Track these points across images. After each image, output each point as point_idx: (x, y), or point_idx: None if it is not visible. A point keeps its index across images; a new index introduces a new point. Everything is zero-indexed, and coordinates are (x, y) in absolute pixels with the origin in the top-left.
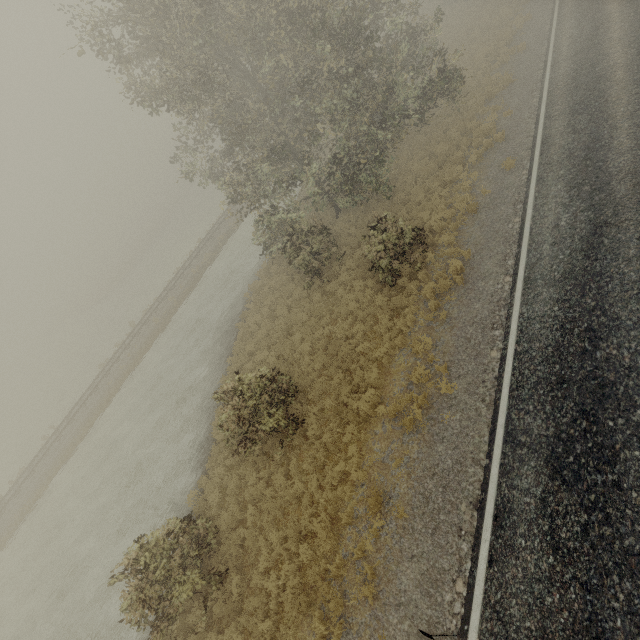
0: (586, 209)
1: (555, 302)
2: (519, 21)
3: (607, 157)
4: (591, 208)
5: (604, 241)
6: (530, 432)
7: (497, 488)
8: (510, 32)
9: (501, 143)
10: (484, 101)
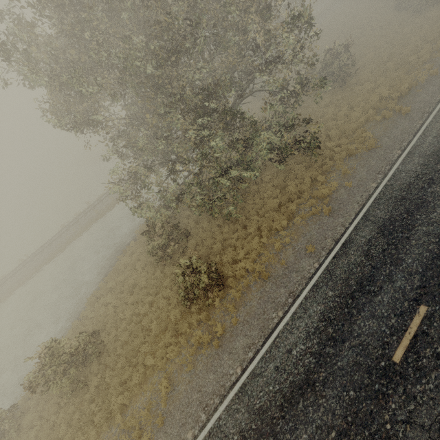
0: (314, 354)
1: (239, 431)
2: (422, 76)
3: (363, 309)
4: (317, 357)
5: (299, 403)
6: None
7: None
8: (409, 85)
9: (325, 215)
10: (346, 154)
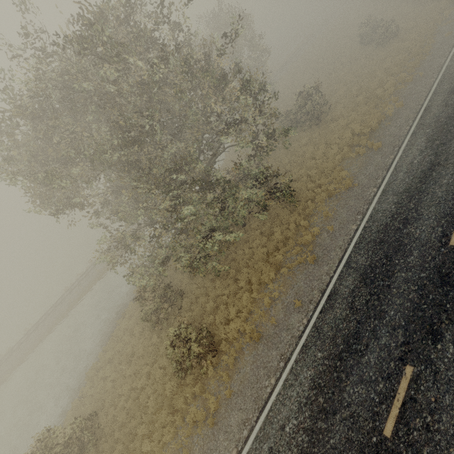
0: (307, 430)
1: None
2: (389, 110)
3: (351, 373)
4: (310, 433)
5: None
6: None
7: None
8: (377, 120)
9: (311, 263)
10: (327, 195)
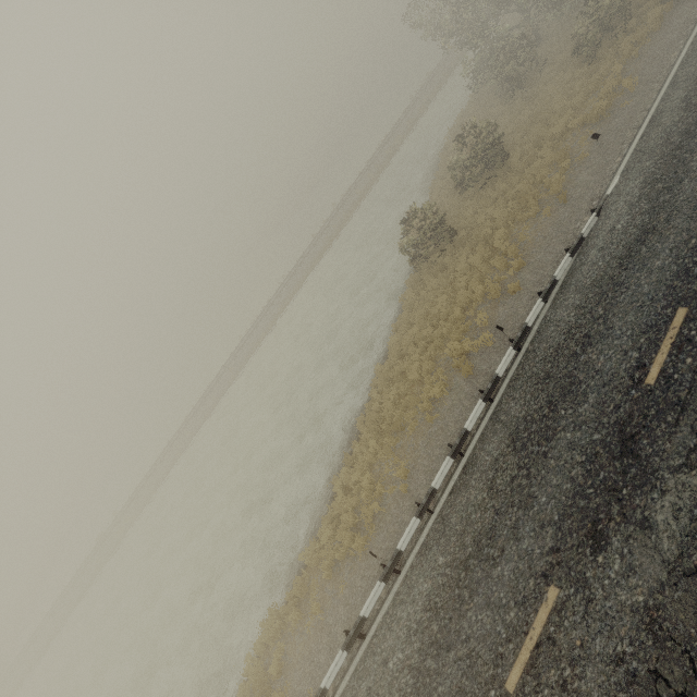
0: None
1: None
2: None
3: None
4: None
5: None
6: (688, 74)
7: (655, 110)
8: None
9: None
10: None
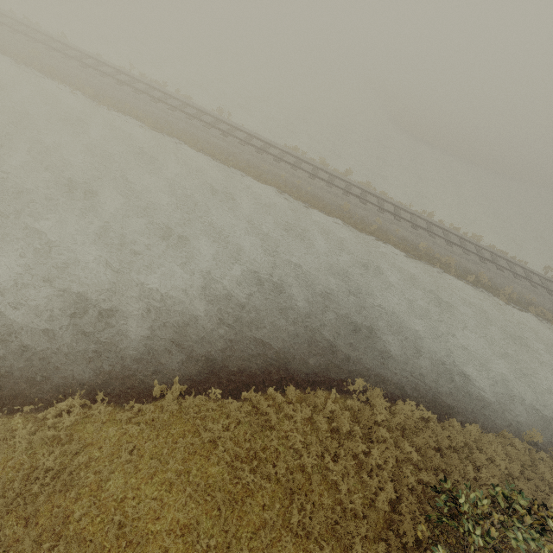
0: None
1: None
2: None
3: None
4: None
5: None
6: None
7: None
8: None
9: None
10: None
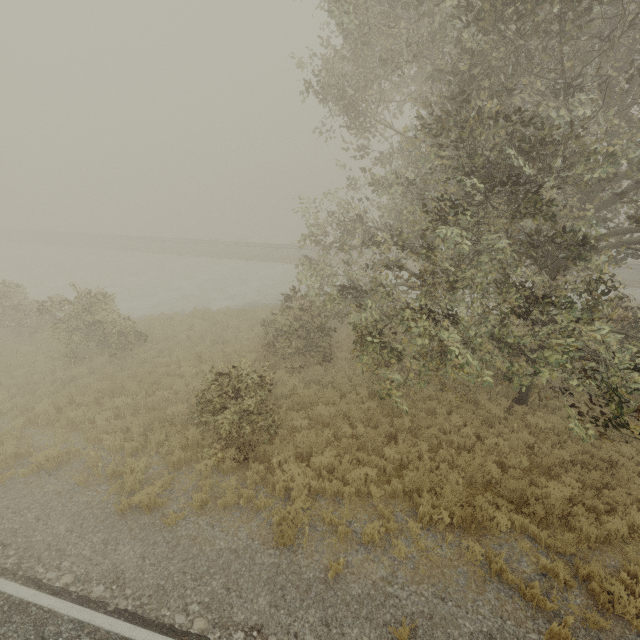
0: None
1: None
2: None
3: None
4: None
5: None
6: None
7: None
8: None
9: (546, 639)
10: None
